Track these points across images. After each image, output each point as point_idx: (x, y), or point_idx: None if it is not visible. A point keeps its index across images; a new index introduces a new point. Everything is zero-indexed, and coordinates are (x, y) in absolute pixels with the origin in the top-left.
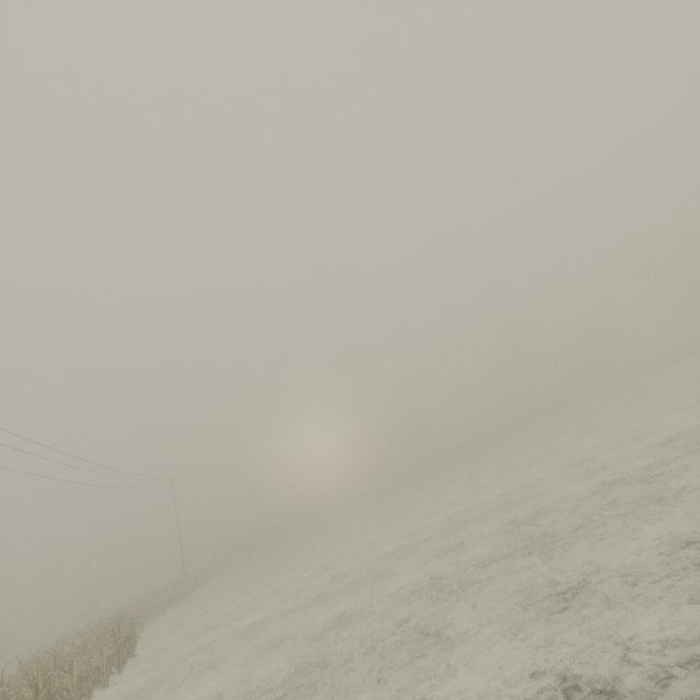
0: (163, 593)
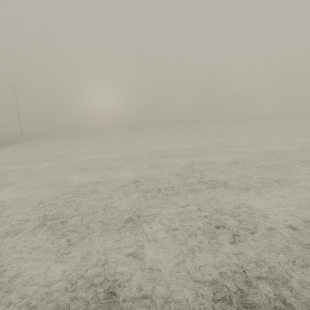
0: (6, 138)
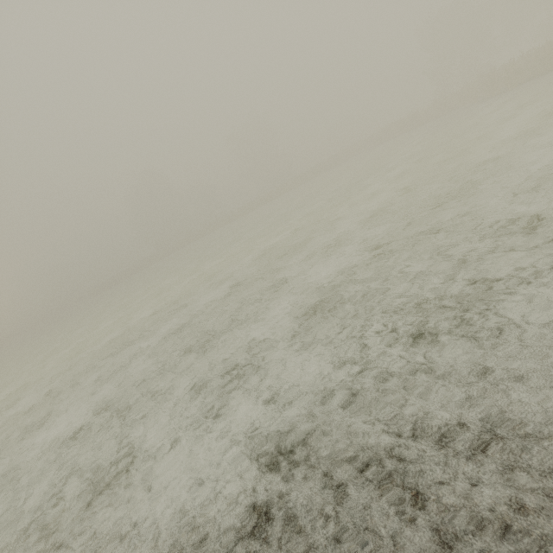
0: None
